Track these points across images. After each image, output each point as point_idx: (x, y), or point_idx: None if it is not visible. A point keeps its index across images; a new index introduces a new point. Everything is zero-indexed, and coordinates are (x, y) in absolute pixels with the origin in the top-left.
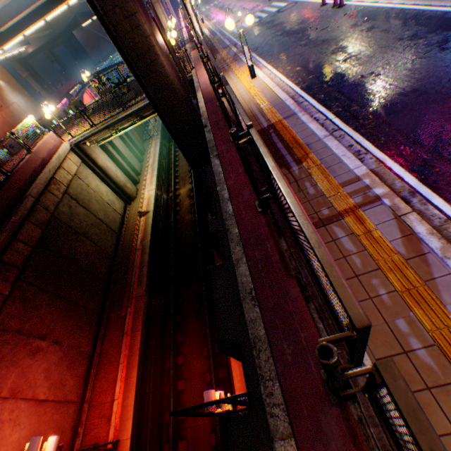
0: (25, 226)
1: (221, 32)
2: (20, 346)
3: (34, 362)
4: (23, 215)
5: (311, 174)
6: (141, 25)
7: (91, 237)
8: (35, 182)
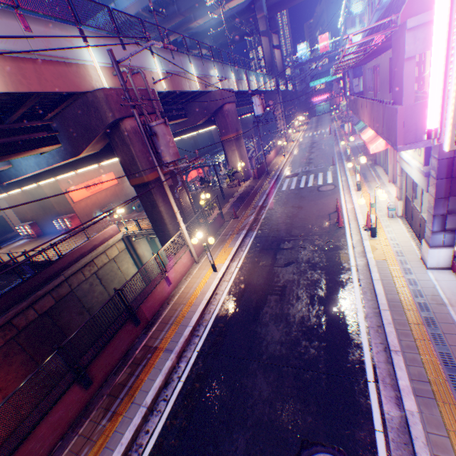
0: (45, 297)
1: (280, 178)
2: None
3: None
4: (48, 290)
5: (98, 441)
6: (158, 207)
7: (93, 312)
8: (76, 263)
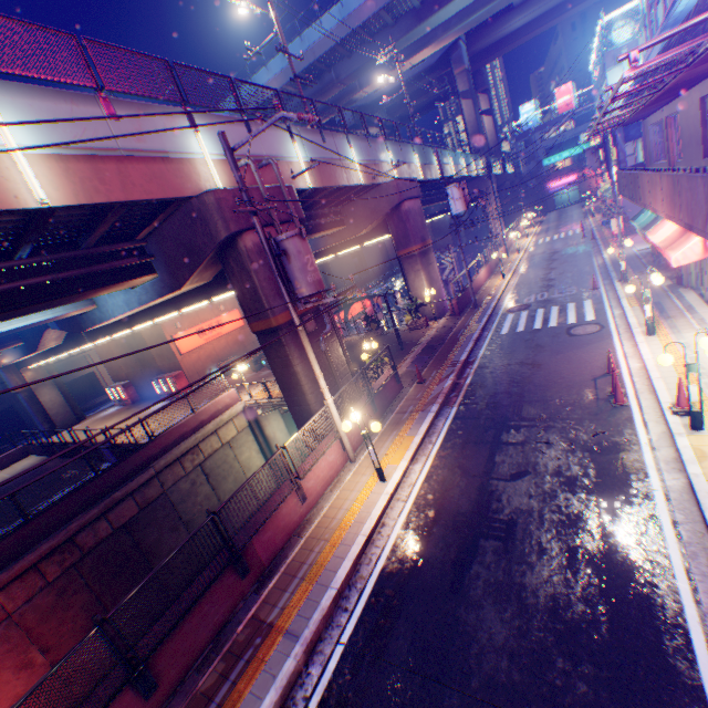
0: (125, 501)
1: (497, 313)
2: (18, 649)
3: (14, 677)
4: (130, 490)
5: None
6: (293, 366)
7: (193, 527)
8: (173, 449)
